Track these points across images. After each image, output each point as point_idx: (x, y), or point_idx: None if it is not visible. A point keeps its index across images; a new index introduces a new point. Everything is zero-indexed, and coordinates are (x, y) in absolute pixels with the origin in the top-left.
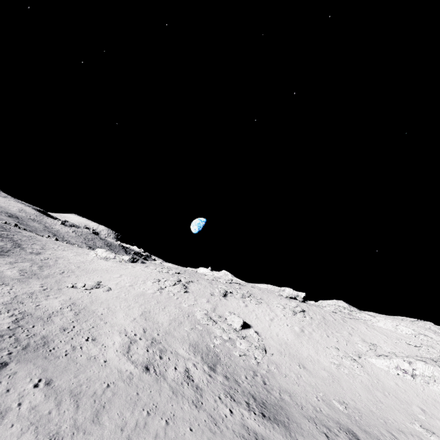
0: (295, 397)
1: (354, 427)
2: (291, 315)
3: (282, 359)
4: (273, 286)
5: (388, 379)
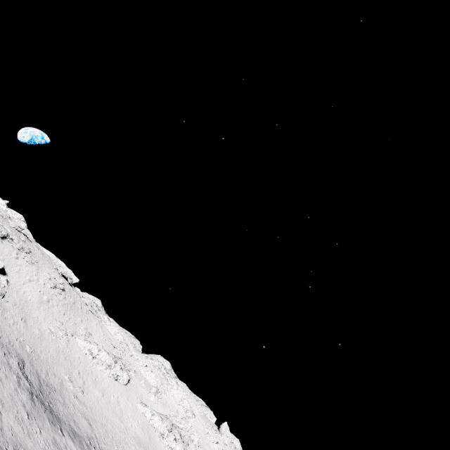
0: (1, 331)
1: (27, 361)
2: (50, 287)
3: (12, 308)
4: (58, 259)
5: (77, 353)
